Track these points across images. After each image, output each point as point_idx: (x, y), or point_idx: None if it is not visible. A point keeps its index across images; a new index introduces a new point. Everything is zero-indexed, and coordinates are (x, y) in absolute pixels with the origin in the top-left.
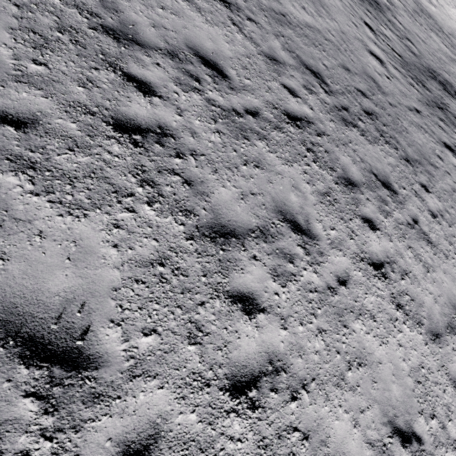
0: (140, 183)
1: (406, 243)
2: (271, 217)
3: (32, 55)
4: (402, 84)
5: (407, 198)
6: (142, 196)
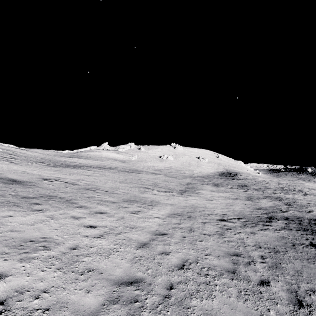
0: (312, 214)
1: (312, 205)
2: (313, 211)
3: (292, 212)
4: (253, 191)
5: (298, 202)
6: (315, 214)
